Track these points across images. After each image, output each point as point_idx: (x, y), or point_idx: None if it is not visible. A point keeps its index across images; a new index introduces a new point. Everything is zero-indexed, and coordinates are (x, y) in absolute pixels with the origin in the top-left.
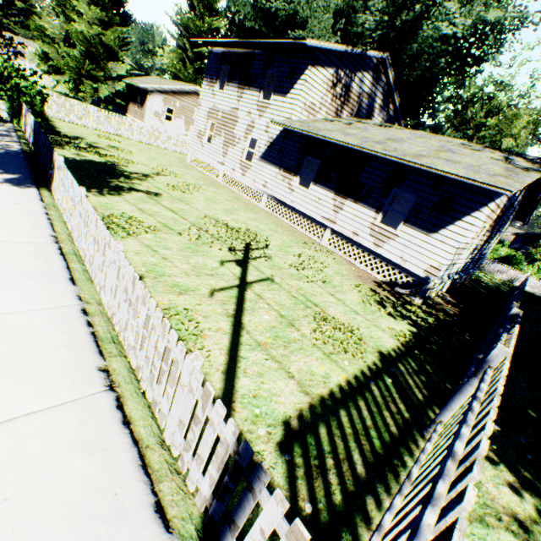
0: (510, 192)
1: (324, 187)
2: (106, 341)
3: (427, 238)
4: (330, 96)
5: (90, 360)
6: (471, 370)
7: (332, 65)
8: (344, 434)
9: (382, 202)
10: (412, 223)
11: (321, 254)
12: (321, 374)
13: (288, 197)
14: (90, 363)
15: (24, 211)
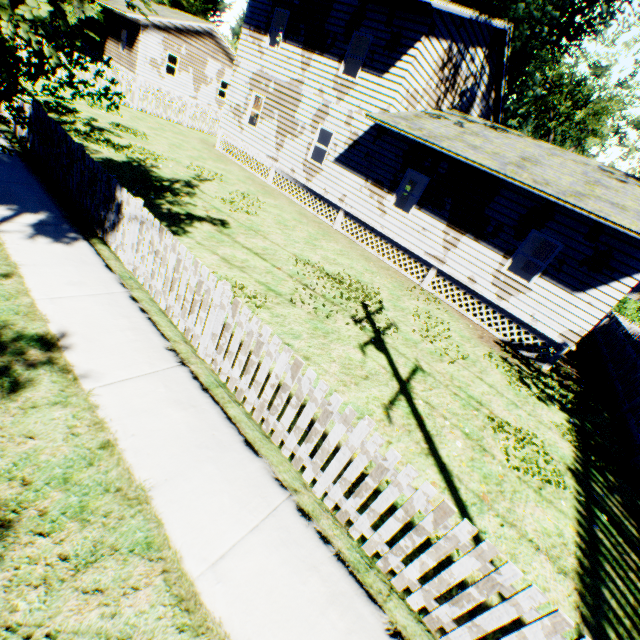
0: None
1: (432, 214)
2: (360, 568)
3: (569, 297)
4: (436, 80)
5: (370, 619)
6: None
7: (448, 36)
8: (627, 630)
9: (514, 245)
10: (552, 277)
11: (432, 305)
12: (554, 531)
13: (377, 220)
14: (373, 627)
15: (102, 300)
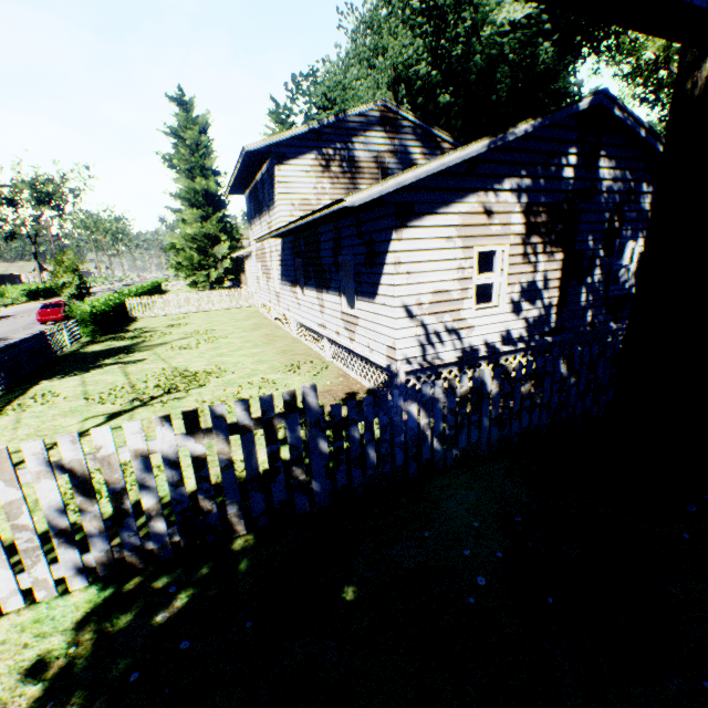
0: (344, 201)
1: (310, 287)
2: None
3: (374, 307)
4: (328, 180)
5: None
6: (227, 511)
7: (309, 150)
8: None
9: (339, 280)
10: (360, 293)
11: (298, 373)
12: None
13: (300, 314)
14: None
15: None
